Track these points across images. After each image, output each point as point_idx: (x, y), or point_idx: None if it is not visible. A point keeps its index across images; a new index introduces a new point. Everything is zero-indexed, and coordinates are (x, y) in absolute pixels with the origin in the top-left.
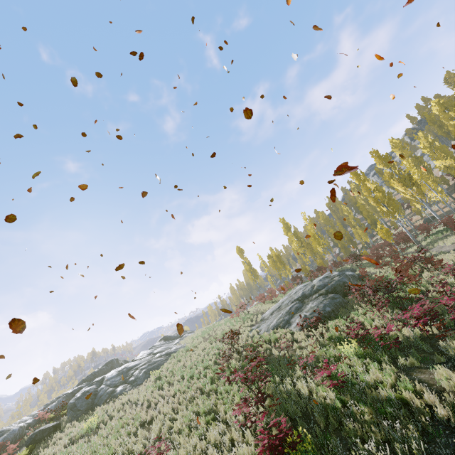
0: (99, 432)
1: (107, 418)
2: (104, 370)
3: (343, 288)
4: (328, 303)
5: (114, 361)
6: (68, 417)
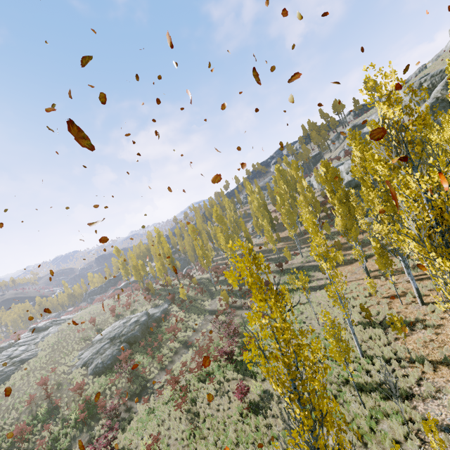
0: None
1: None
2: None
3: (134, 338)
4: (114, 355)
5: None
6: None
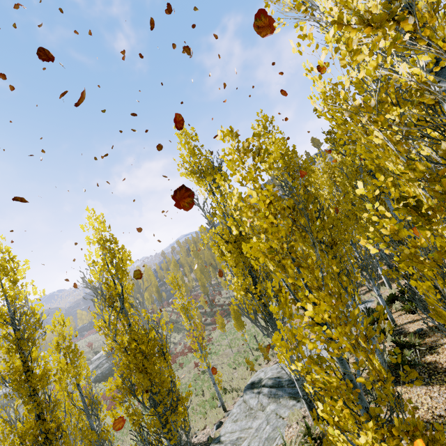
0: None
1: None
2: None
3: None
4: (111, 367)
5: None
6: None
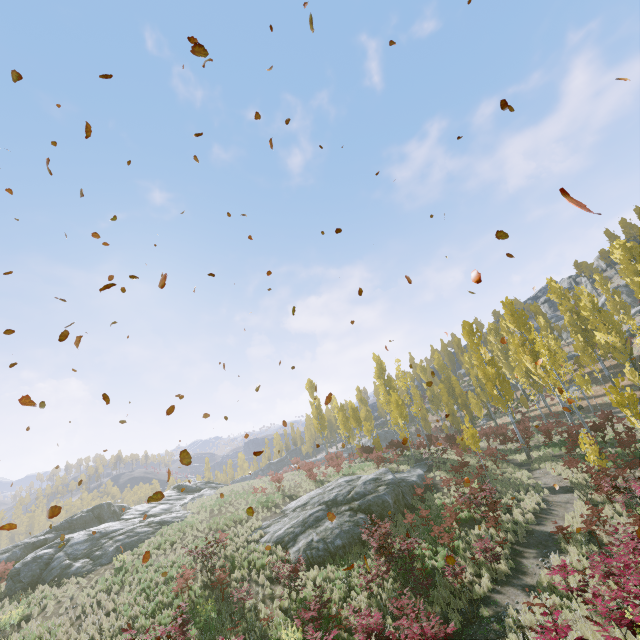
0: (11, 636)
1: (36, 612)
2: (85, 517)
3: (381, 508)
4: (346, 530)
5: (105, 506)
6: (5, 588)
